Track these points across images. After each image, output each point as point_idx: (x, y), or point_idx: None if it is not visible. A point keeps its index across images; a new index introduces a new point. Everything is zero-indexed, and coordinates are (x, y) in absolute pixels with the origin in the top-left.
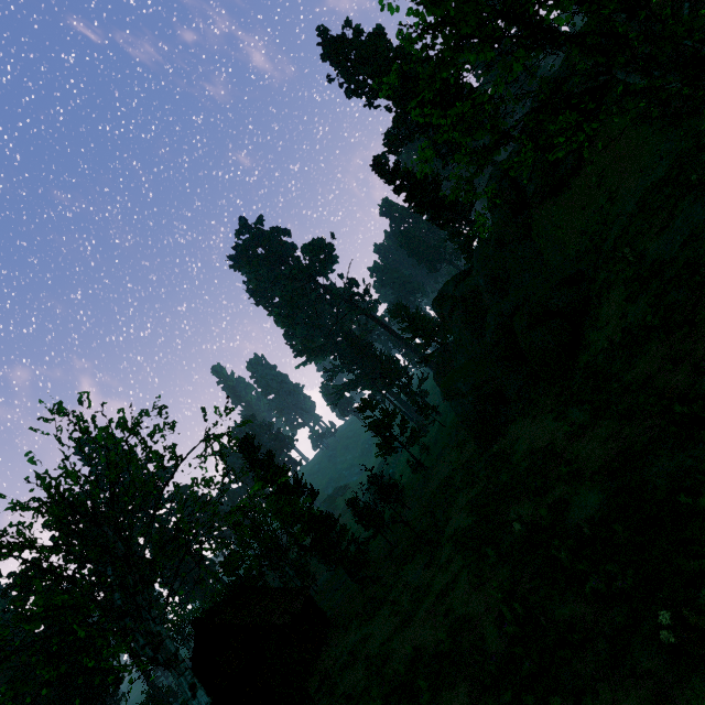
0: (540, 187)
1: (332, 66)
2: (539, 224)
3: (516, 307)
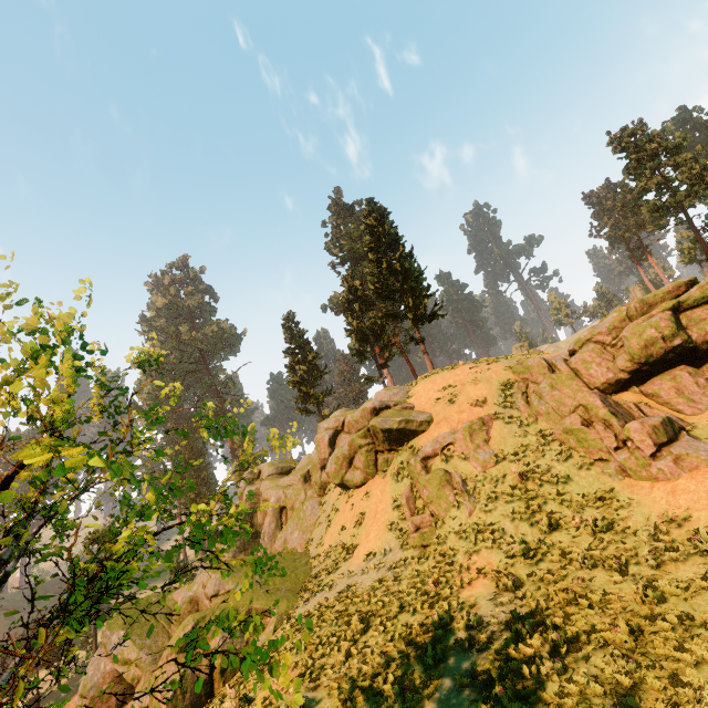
0: (332, 474)
1: (328, 218)
2: (329, 496)
3: (215, 594)
